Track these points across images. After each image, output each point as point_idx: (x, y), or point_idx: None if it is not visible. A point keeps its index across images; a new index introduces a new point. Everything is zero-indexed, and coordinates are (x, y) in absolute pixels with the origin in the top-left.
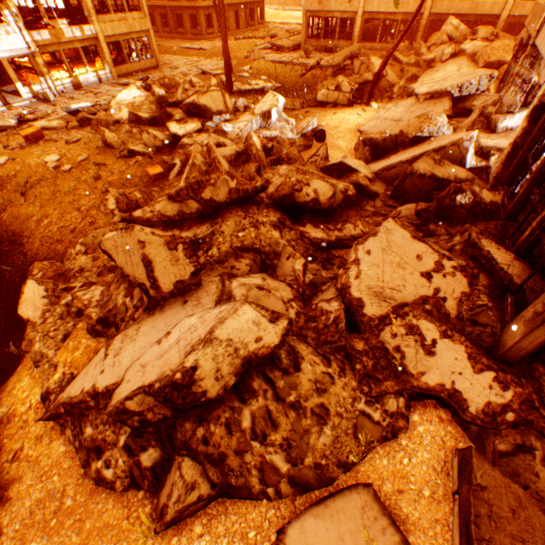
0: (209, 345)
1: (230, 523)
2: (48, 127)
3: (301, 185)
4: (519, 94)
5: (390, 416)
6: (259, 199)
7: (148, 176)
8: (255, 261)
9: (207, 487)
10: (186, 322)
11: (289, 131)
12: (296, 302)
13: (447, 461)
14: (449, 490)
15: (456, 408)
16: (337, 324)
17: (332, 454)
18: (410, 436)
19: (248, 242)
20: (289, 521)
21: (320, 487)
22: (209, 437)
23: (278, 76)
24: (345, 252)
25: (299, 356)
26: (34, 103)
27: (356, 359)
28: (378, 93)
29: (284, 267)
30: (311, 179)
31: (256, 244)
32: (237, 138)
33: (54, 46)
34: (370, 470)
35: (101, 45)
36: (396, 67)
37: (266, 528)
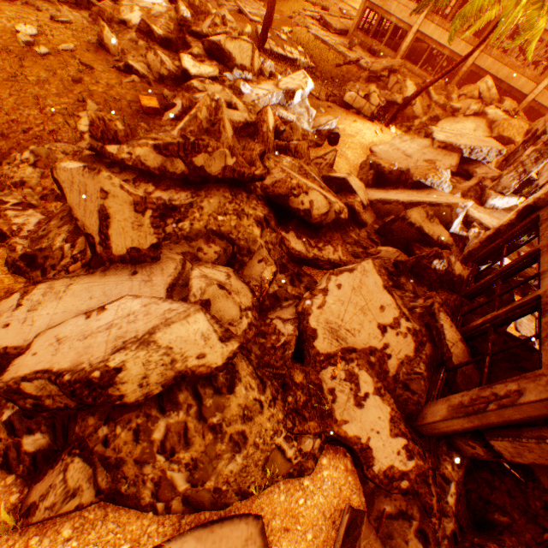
0: (145, 348)
1: (105, 531)
2: None
3: (300, 190)
4: (516, 180)
5: (302, 456)
6: (252, 187)
7: (139, 105)
8: (226, 250)
9: (91, 495)
10: (128, 304)
11: (306, 121)
12: (253, 312)
13: (338, 509)
14: (329, 538)
15: (362, 462)
16: (285, 350)
17: (236, 481)
18: (313, 477)
19: (225, 228)
20: (169, 539)
21: (212, 510)
22: (112, 439)
23: (315, 54)
24: (317, 273)
25: (237, 376)
26: None
27: (291, 391)
28: (400, 118)
29: (253, 269)
30: (312, 188)
31: (233, 234)
32: (251, 104)
33: None
34: (266, 503)
35: None
36: (425, 101)
37: (143, 544)
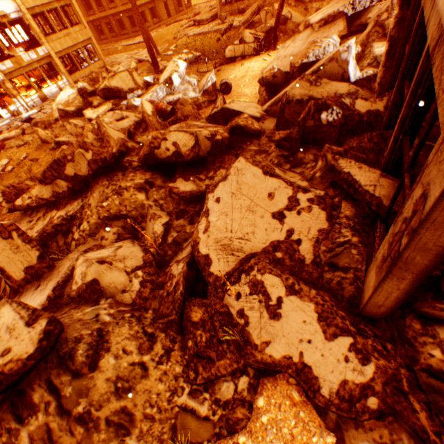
0: None
1: None
2: (8, 137)
3: (158, 141)
4: None
5: (223, 407)
6: (127, 164)
7: None
8: (126, 227)
9: None
10: None
11: (191, 91)
12: (145, 269)
13: None
14: None
15: (306, 389)
16: (175, 292)
17: None
18: (251, 430)
19: (114, 210)
20: None
21: None
22: None
23: (199, 46)
24: None
25: (104, 347)
26: (13, 120)
27: (190, 334)
28: (286, 36)
29: (149, 230)
30: (167, 132)
31: (123, 211)
32: None
33: (17, 71)
34: None
35: (55, 61)
36: (300, 7)
37: None
